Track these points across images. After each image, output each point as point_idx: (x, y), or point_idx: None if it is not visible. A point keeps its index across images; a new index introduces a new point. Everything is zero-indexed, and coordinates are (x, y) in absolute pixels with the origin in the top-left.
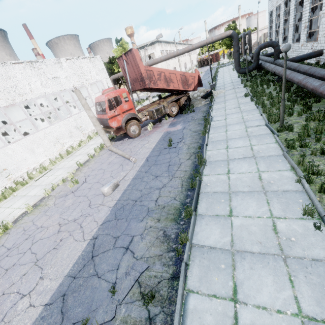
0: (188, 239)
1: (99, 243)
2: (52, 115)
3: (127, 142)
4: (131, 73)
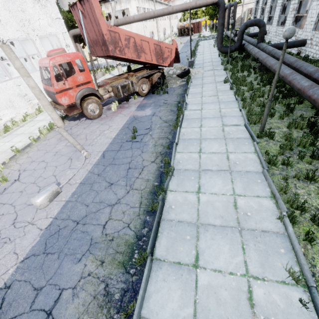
0: (135, 315)
1: (11, 298)
2: None
3: (83, 124)
4: (90, 31)
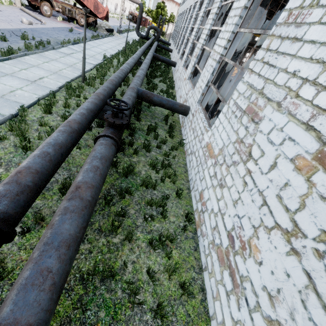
0: (66, 43)
1: (23, 31)
2: None
3: (37, 15)
4: None
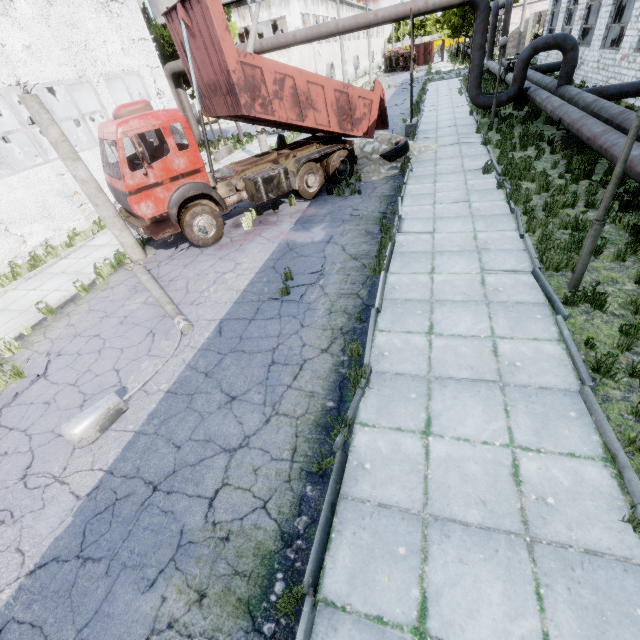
0: None
1: None
2: (14, 145)
3: (184, 258)
4: (204, 65)
